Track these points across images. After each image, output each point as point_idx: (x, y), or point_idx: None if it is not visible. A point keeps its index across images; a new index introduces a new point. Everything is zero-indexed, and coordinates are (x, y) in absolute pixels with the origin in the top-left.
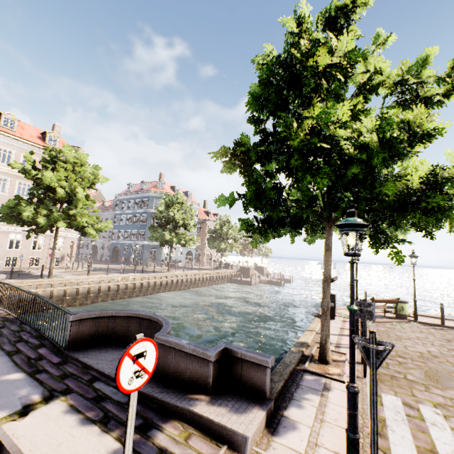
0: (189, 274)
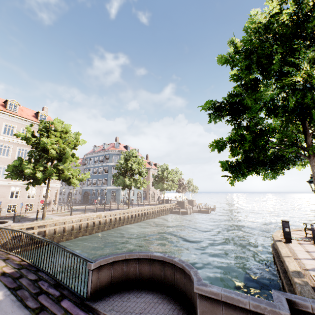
0: (143, 209)
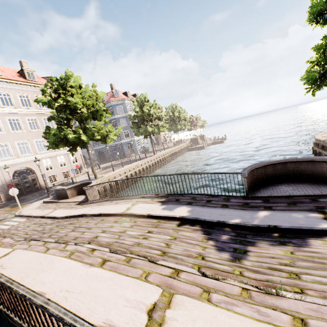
0: (166, 153)
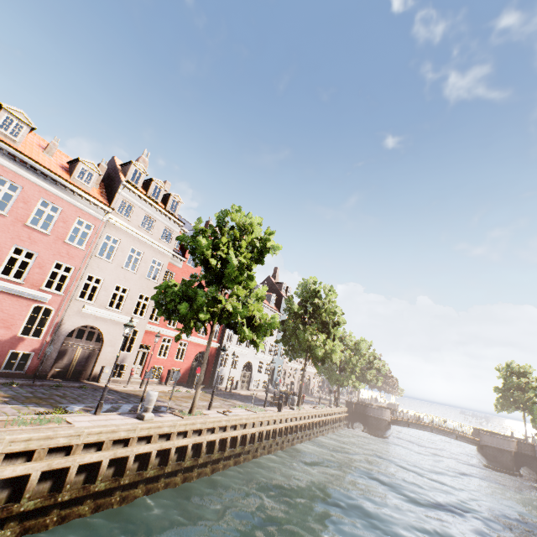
0: None
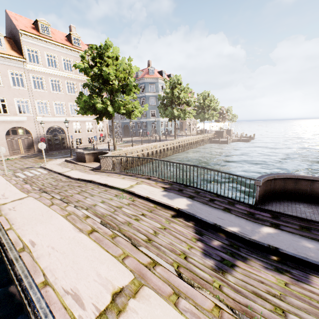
0: (187, 140)
